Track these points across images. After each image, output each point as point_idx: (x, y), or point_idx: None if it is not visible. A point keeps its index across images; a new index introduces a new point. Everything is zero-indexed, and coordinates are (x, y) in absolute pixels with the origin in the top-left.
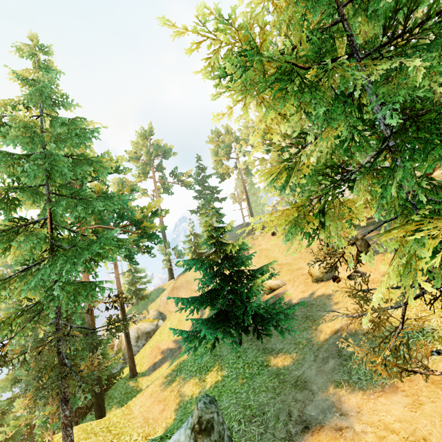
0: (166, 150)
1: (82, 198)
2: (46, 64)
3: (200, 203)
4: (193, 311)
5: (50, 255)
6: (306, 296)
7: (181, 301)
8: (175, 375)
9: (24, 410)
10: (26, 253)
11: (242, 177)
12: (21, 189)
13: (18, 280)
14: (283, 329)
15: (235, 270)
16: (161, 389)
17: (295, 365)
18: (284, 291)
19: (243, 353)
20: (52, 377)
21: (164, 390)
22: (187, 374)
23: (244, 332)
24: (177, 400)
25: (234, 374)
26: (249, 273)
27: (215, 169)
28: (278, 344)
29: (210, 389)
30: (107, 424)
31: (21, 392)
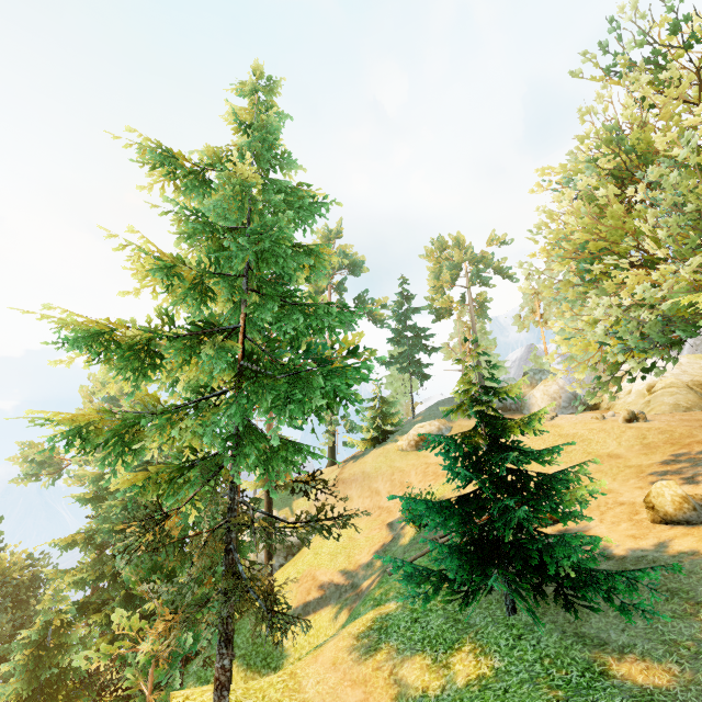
0: (356, 261)
1: (297, 303)
2: (270, 105)
3: (391, 351)
4: (376, 527)
5: (236, 385)
6: (648, 547)
7: (417, 506)
8: (376, 638)
9: (103, 628)
10: (201, 376)
11: (472, 318)
12: (219, 276)
13: (191, 416)
14: (624, 605)
15: (512, 469)
16: (352, 658)
17: (695, 693)
18: (582, 526)
19: (526, 631)
20: (224, 592)
21: (360, 662)
22: (403, 643)
23: (536, 591)
24: (392, 691)
25: (523, 672)
26: (542, 479)
27: (428, 300)
28: (615, 634)
29: (469, 688)
30: (260, 698)
31: (93, 596)
